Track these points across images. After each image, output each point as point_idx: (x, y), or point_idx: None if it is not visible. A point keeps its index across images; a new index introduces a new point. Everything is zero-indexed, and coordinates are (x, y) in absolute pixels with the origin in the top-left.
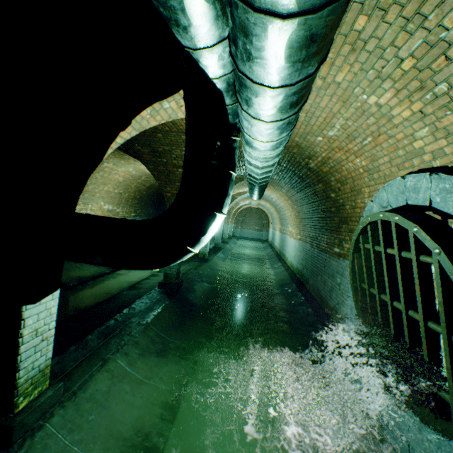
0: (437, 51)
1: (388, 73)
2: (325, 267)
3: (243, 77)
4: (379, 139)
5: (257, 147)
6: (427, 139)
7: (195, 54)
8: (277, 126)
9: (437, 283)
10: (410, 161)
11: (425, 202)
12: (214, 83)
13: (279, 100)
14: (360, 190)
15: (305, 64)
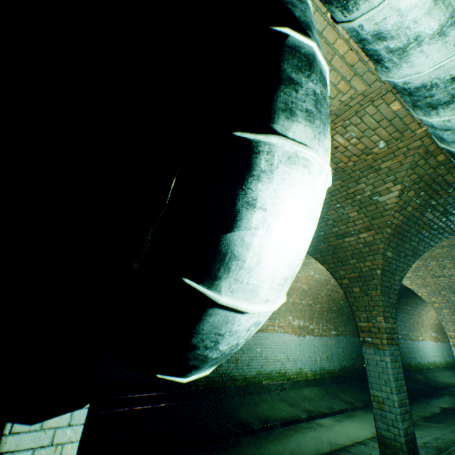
0: None
1: None
2: None
3: None
4: None
5: None
6: None
7: None
8: None
9: None
10: None
11: None
12: None
13: None
14: None
15: None
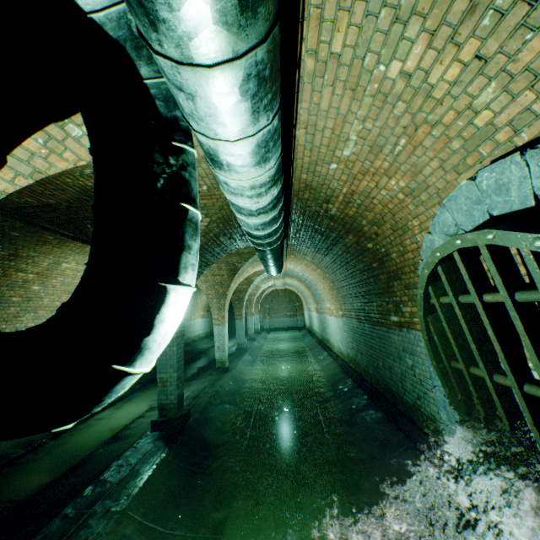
0: None
1: (412, 4)
2: (386, 346)
3: None
4: (417, 135)
5: (229, 162)
6: (497, 102)
7: None
8: (237, 83)
9: None
10: (475, 151)
11: (527, 201)
12: (99, 24)
13: None
14: (406, 226)
15: None
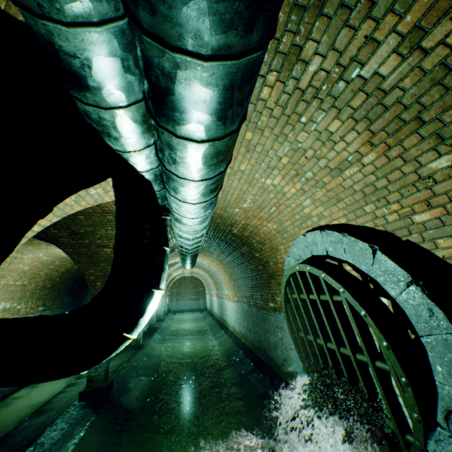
0: (299, 153)
1: (275, 165)
2: (266, 324)
3: (170, 173)
4: (280, 208)
5: (186, 223)
6: (311, 206)
7: (125, 155)
8: (202, 206)
9: (350, 317)
10: (305, 222)
11: (324, 252)
12: (143, 175)
13: (202, 188)
14: (277, 248)
15: (217, 166)
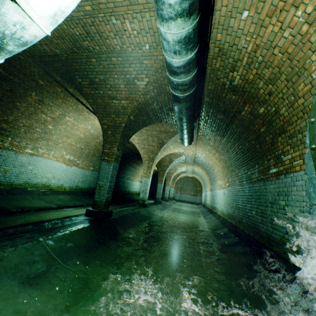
0: None
1: None
2: (261, 197)
3: None
4: None
5: None
6: None
7: None
8: None
9: None
10: None
11: None
12: None
13: None
14: (303, 67)
15: None
